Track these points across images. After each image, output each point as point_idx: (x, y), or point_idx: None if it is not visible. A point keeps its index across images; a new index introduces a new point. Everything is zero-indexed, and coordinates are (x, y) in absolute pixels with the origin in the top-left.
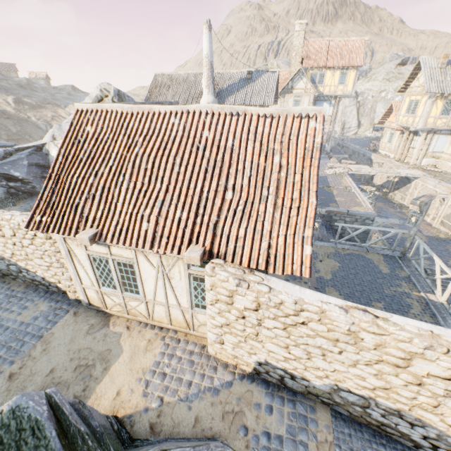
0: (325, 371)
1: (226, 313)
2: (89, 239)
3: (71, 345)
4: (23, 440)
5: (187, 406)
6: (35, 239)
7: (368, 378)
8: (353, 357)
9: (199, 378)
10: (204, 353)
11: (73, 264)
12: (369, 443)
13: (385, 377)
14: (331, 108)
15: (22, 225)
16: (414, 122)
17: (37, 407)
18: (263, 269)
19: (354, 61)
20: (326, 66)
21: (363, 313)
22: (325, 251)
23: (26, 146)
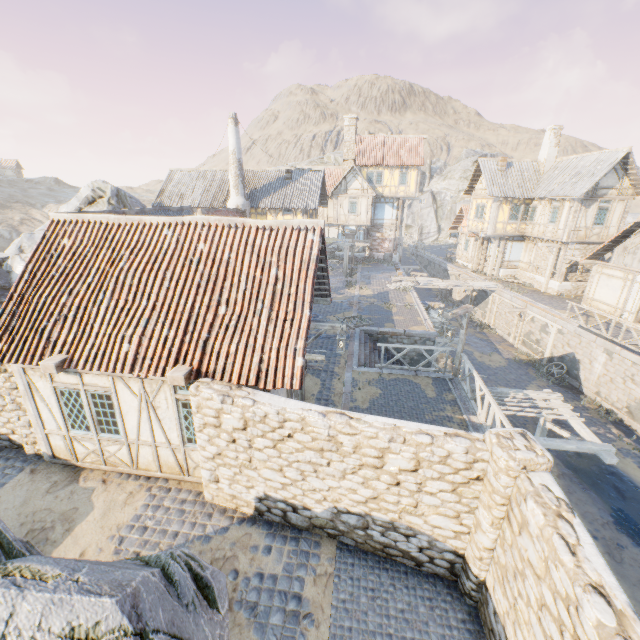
0: (322, 491)
1: (216, 440)
2: (55, 366)
3: (23, 508)
4: None
5: None
6: None
7: (358, 490)
8: (340, 467)
9: (188, 528)
10: (199, 500)
11: (34, 402)
12: (372, 569)
13: (371, 483)
14: (395, 211)
15: None
16: (484, 228)
17: None
18: (253, 385)
19: (414, 160)
20: (383, 165)
21: (340, 416)
22: (367, 378)
23: None
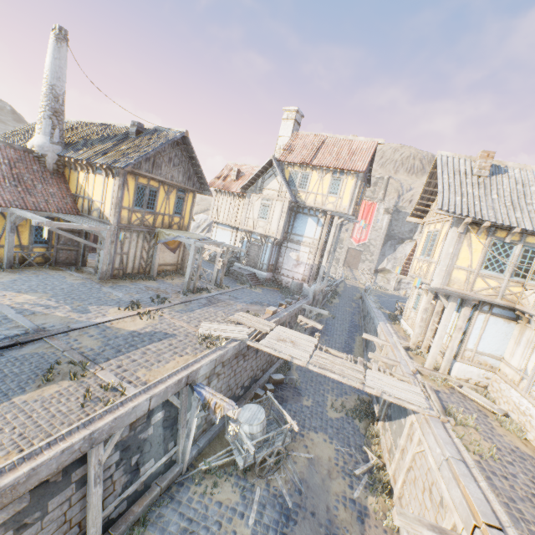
0: None
1: None
2: None
3: None
4: None
5: None
6: None
7: None
8: None
9: None
10: None
11: None
12: None
13: None
14: (319, 228)
15: None
16: (428, 273)
17: None
18: None
19: (354, 164)
20: (310, 163)
21: None
22: None
23: None
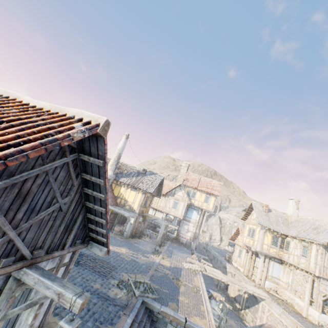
0: None
1: None
2: None
3: None
4: None
5: None
6: None
7: None
8: None
9: None
10: None
11: None
12: None
13: None
14: (198, 215)
15: None
16: (254, 244)
17: None
18: None
19: (214, 192)
20: (197, 188)
21: None
22: None
23: None
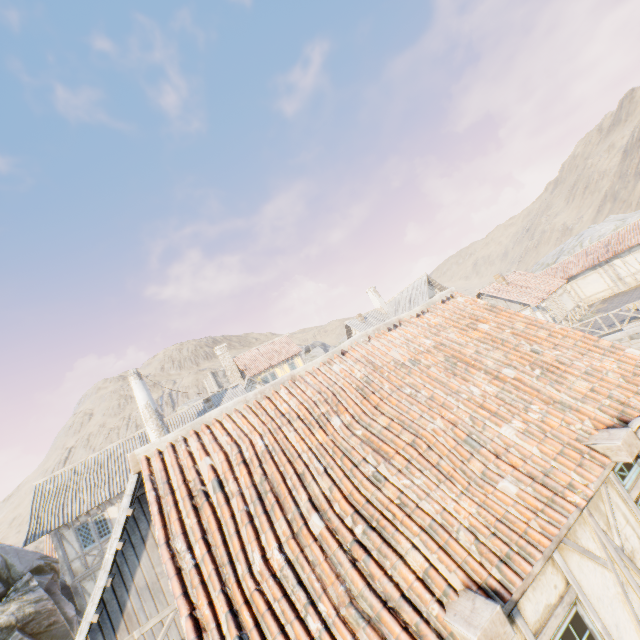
0: None
1: None
2: (502, 610)
3: None
4: None
5: None
6: None
7: None
8: None
9: None
10: None
11: None
12: None
13: None
14: None
15: None
16: None
17: None
18: None
19: (293, 351)
20: (272, 365)
21: None
22: None
23: None
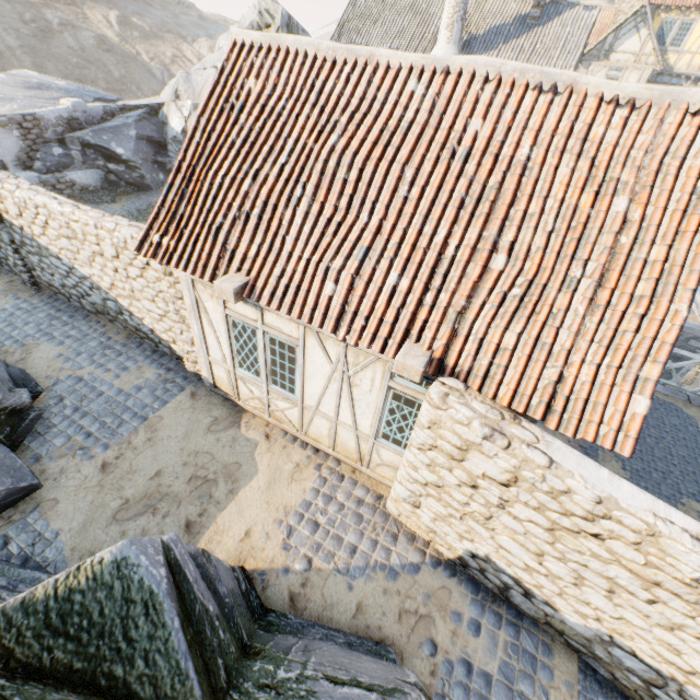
0: (600, 611)
1: (442, 471)
2: (234, 293)
3: (185, 442)
4: (132, 619)
5: (347, 583)
6: (147, 271)
7: (687, 656)
8: (675, 618)
9: (368, 545)
10: (379, 507)
11: (200, 324)
12: None
13: None
14: None
15: (129, 244)
16: None
17: (152, 569)
18: (537, 418)
19: None
20: None
21: None
22: None
23: (135, 104)
